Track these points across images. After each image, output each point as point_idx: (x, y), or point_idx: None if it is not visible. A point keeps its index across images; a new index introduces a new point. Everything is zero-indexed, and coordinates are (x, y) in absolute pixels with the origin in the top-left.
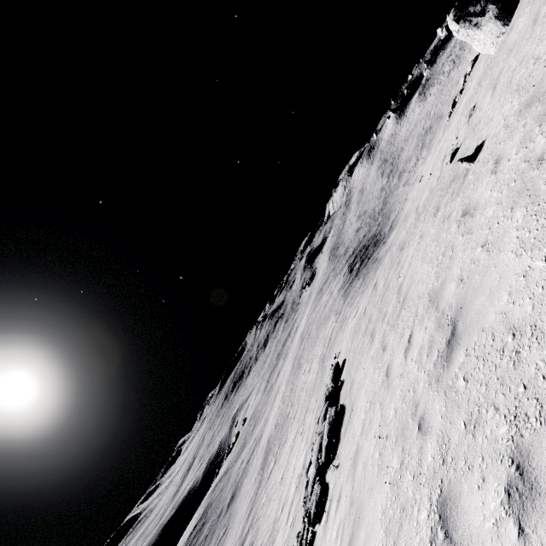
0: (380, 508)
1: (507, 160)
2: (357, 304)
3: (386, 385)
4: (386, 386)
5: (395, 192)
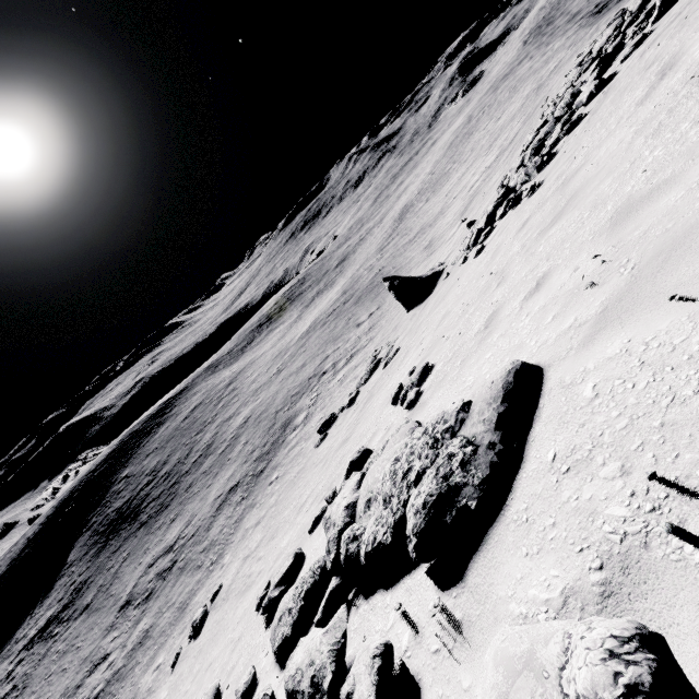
0: None
1: None
2: None
3: None
4: None
5: None
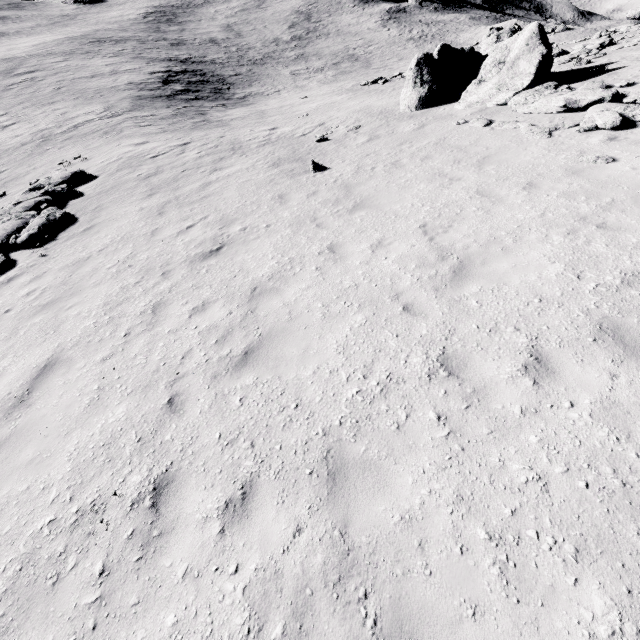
0: (105, 294)
1: (315, 200)
2: (148, 134)
3: (149, 239)
4: (147, 239)
5: (281, 66)
